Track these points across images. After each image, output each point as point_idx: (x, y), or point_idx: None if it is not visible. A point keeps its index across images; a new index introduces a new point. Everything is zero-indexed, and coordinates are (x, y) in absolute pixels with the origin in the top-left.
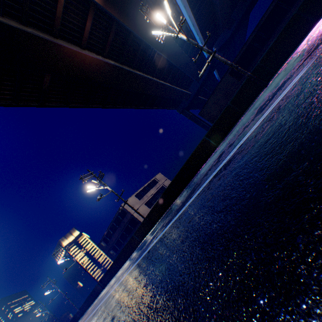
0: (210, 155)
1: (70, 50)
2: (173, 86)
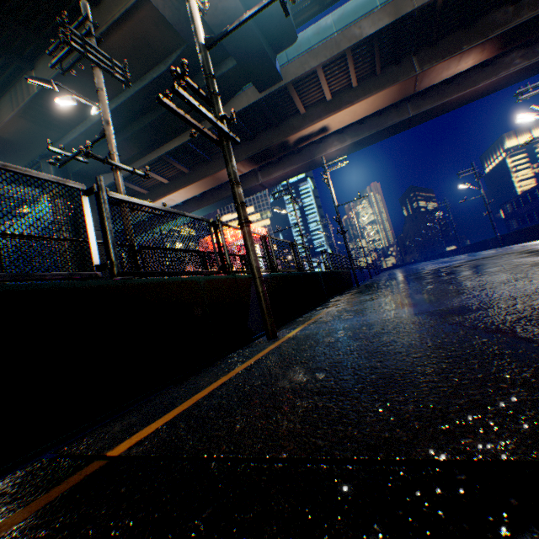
0: None
1: (457, 98)
2: None
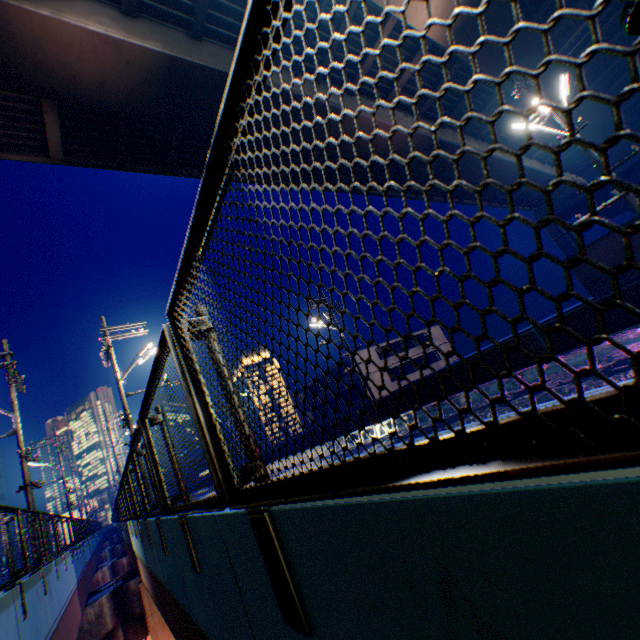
0: (529, 364)
1: (364, 120)
2: (544, 166)
